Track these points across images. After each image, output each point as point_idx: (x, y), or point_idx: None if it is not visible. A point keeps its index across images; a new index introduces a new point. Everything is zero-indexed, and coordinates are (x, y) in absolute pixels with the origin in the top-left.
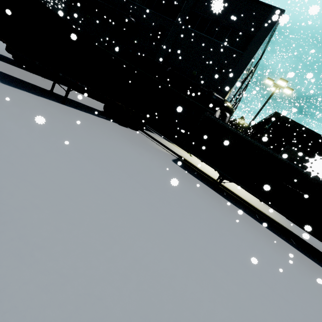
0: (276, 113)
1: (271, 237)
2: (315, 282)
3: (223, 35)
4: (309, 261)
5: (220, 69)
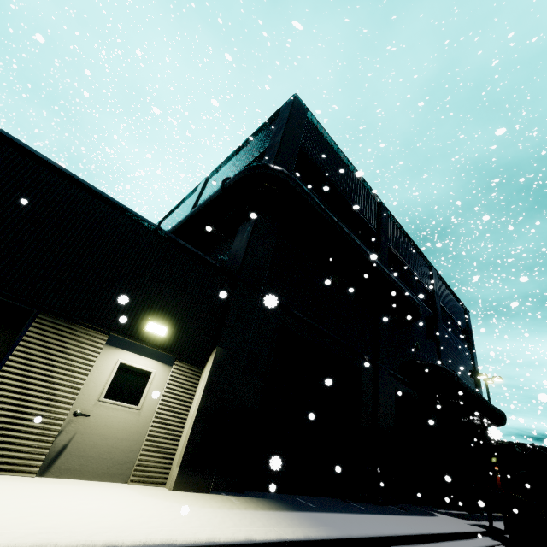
0: None
1: None
2: None
3: (456, 332)
4: None
5: (472, 372)
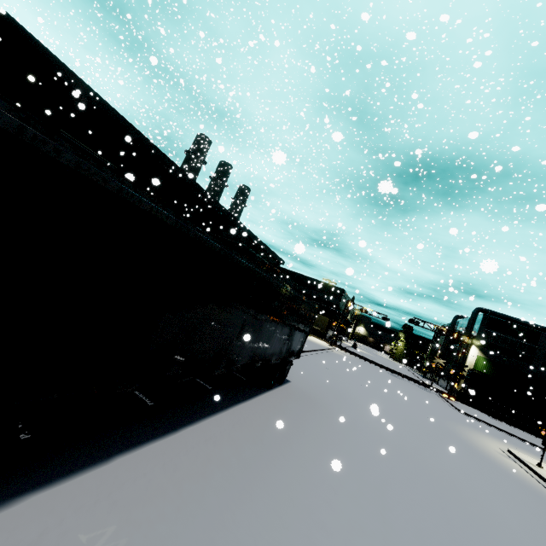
0: (10, 21)
1: (226, 451)
2: (321, 479)
3: None
4: (252, 413)
5: None
